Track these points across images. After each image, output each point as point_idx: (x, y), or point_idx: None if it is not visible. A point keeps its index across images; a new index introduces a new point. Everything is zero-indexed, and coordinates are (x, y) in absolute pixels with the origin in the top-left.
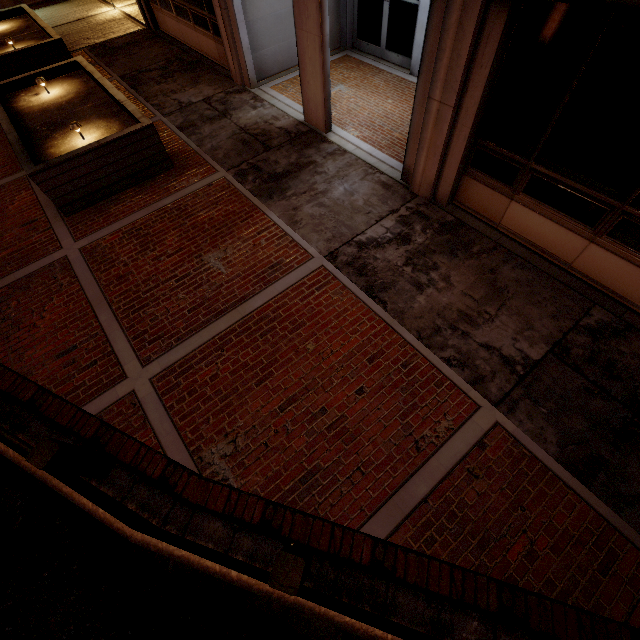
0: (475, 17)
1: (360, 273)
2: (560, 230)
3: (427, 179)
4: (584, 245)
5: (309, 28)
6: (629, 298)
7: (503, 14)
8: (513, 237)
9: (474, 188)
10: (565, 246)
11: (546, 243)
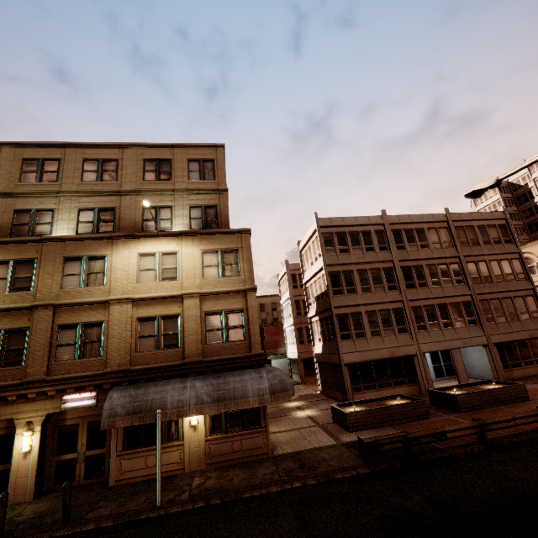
0: (493, 347)
1: (537, 383)
2: (520, 370)
3: (502, 375)
4: (524, 370)
5: (459, 362)
6: (534, 373)
7: (495, 346)
8: (517, 377)
9: (505, 373)
10: (523, 372)
11: (521, 374)
